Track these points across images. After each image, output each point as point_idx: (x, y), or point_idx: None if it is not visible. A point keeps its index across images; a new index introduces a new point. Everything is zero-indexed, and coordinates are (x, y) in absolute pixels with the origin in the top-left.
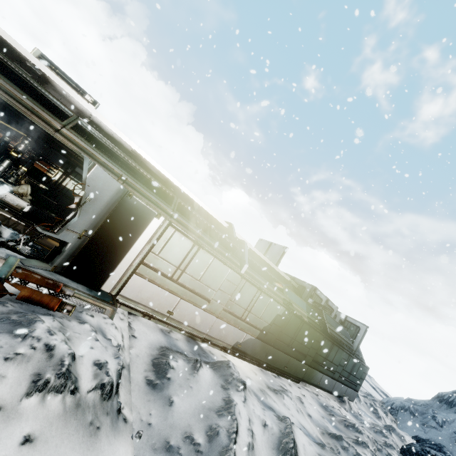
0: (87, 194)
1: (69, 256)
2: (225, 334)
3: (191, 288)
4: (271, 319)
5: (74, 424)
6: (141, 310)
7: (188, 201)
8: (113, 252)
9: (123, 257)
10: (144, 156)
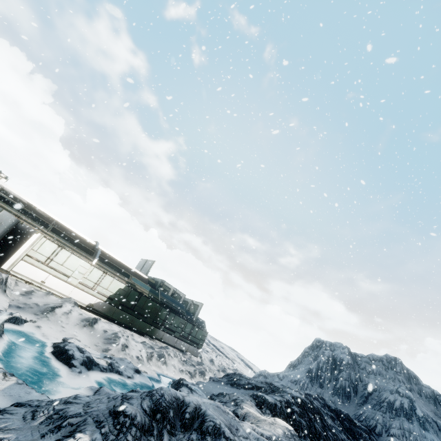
0: None
1: None
2: (81, 297)
3: (57, 269)
4: (116, 291)
5: None
6: (24, 279)
7: (64, 229)
8: (10, 249)
9: (16, 252)
10: (36, 206)
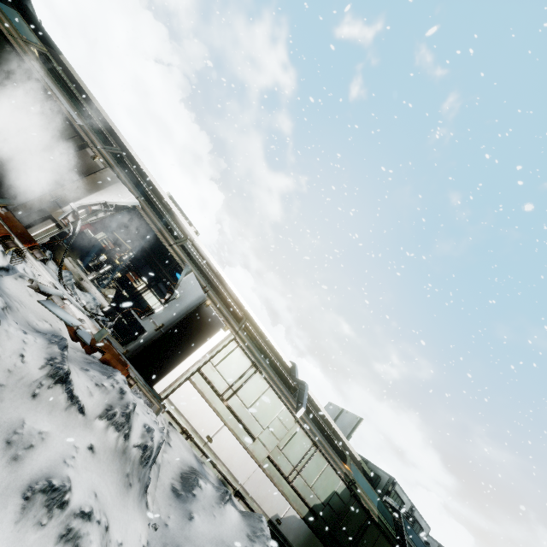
0: (177, 293)
1: (141, 345)
2: (264, 495)
3: (238, 416)
4: (326, 496)
5: (118, 465)
6: (182, 424)
7: (255, 328)
8: (177, 352)
9: (183, 360)
10: (226, 279)
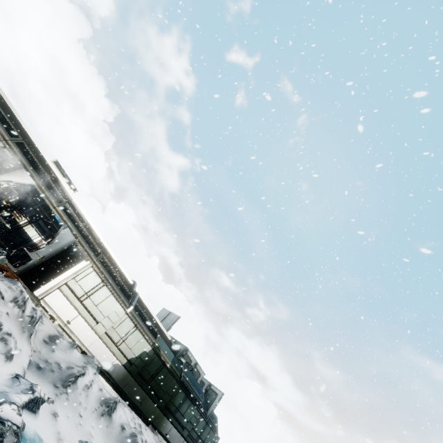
0: (56, 239)
1: (28, 267)
2: (100, 353)
3: (89, 310)
4: (139, 353)
5: (19, 322)
6: (51, 314)
7: (110, 259)
8: (52, 273)
9: (56, 277)
10: (93, 226)
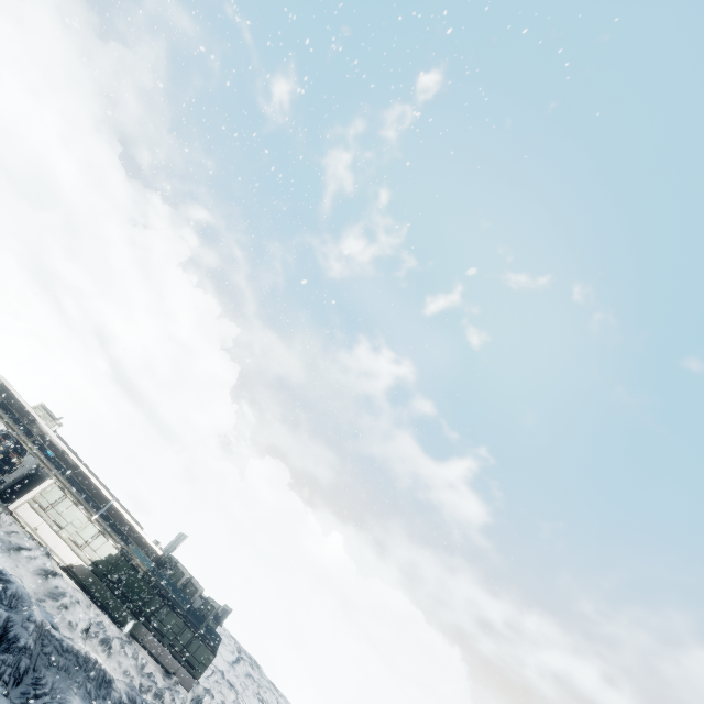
0: (23, 464)
1: (3, 488)
2: (65, 554)
3: (54, 518)
4: (105, 556)
5: None
6: (22, 522)
7: (85, 479)
8: (23, 491)
9: (26, 494)
10: (70, 453)
